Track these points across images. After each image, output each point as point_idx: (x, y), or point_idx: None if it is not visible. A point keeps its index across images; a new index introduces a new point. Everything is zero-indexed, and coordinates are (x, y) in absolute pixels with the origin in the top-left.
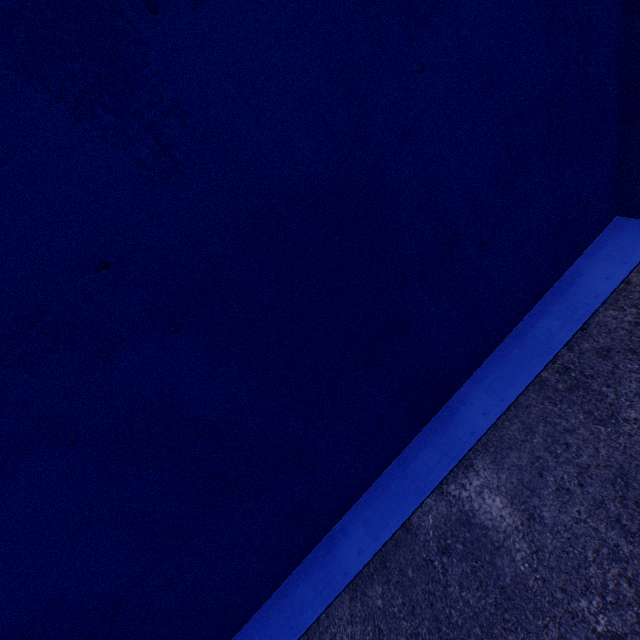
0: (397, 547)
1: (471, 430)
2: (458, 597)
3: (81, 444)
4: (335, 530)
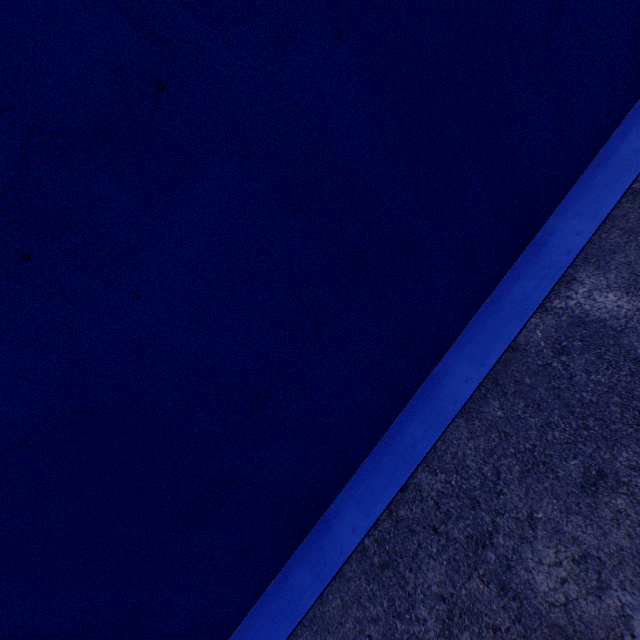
0: (507, 366)
1: (566, 251)
2: (587, 382)
3: (253, 160)
4: (434, 373)
